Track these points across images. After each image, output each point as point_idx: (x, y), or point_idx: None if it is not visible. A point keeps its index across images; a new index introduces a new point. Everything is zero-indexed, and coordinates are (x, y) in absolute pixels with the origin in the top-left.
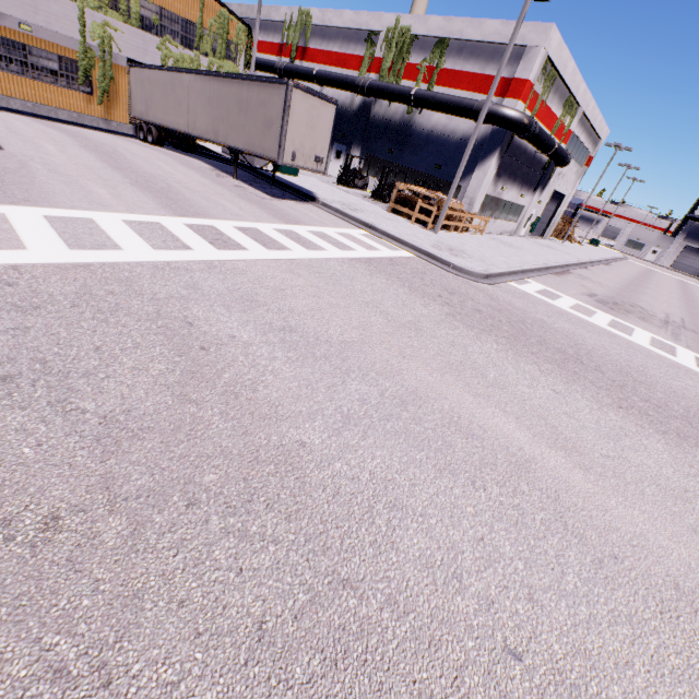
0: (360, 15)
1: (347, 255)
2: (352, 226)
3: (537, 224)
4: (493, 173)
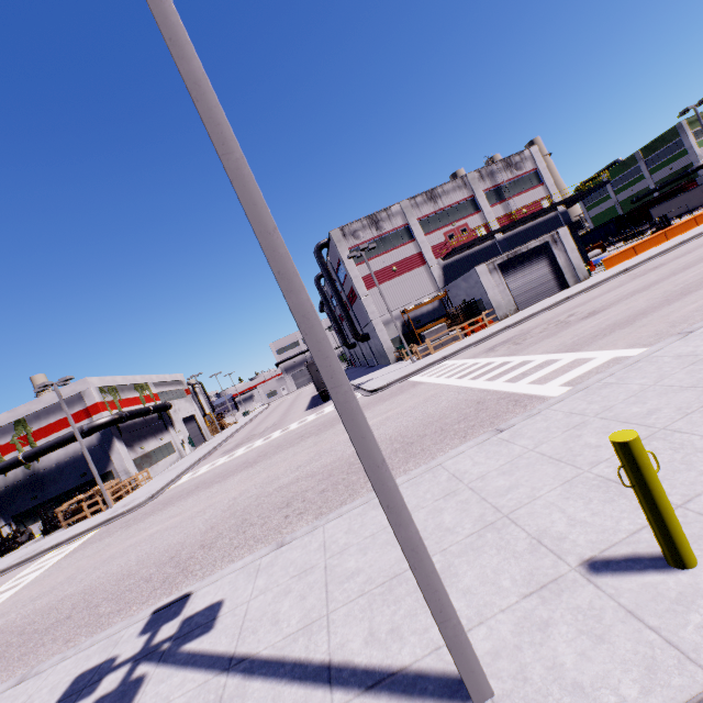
0: None
1: (48, 566)
2: (40, 558)
3: (194, 439)
4: (124, 448)
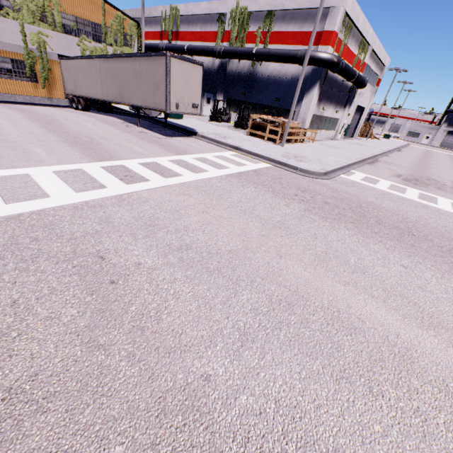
0: (212, 4)
1: (224, 172)
2: (224, 149)
3: (348, 129)
4: (316, 99)
